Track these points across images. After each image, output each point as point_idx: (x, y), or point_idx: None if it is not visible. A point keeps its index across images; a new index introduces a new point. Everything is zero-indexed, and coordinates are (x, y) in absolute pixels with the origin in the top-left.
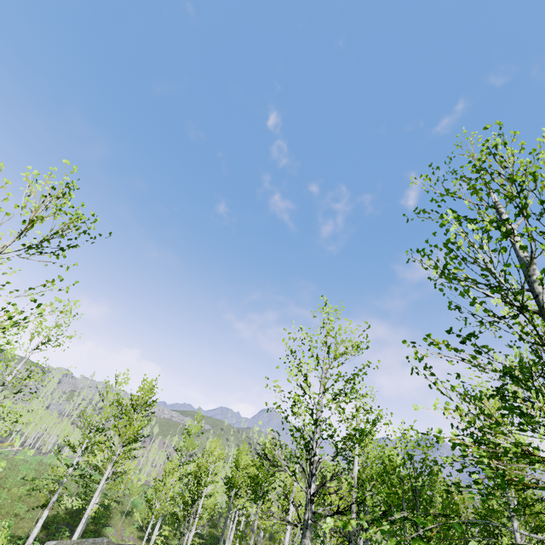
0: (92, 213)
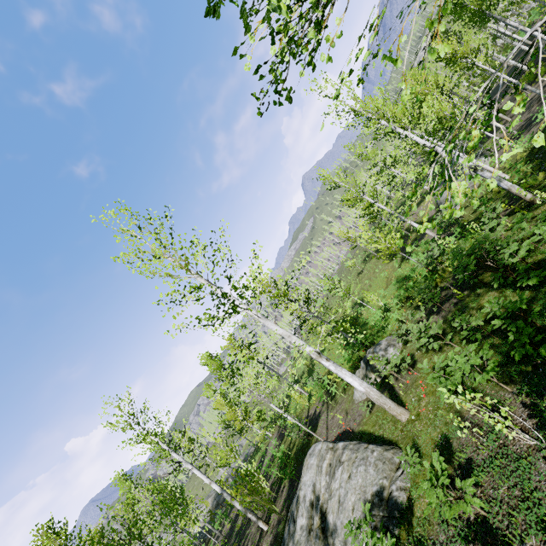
0: None
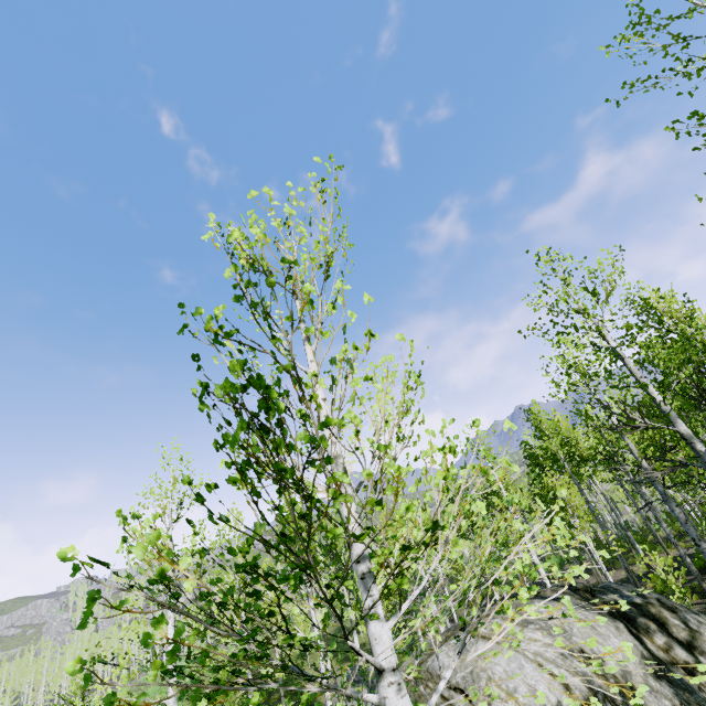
0: None
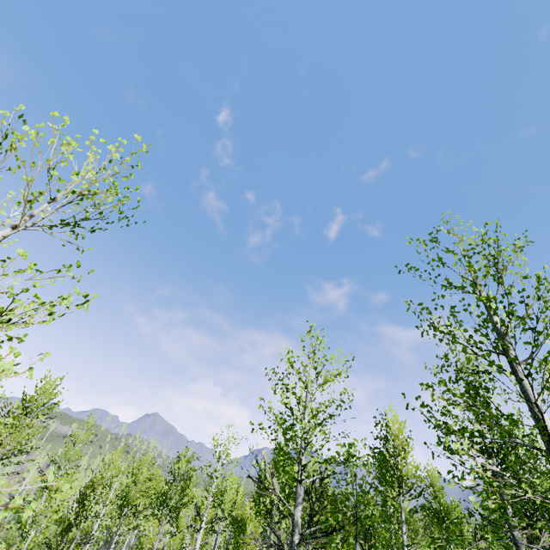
0: (138, 198)
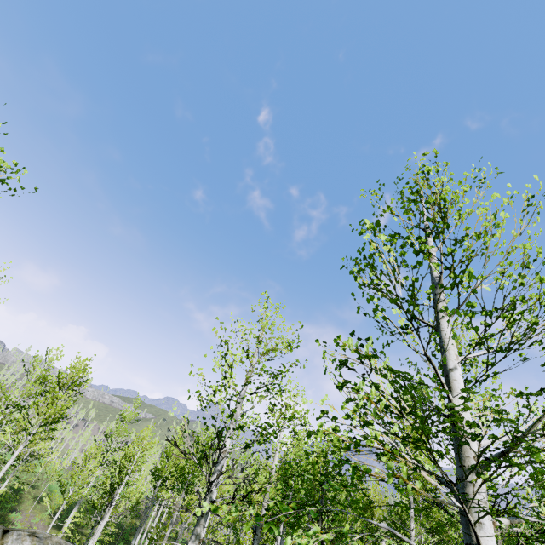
0: (14, 162)
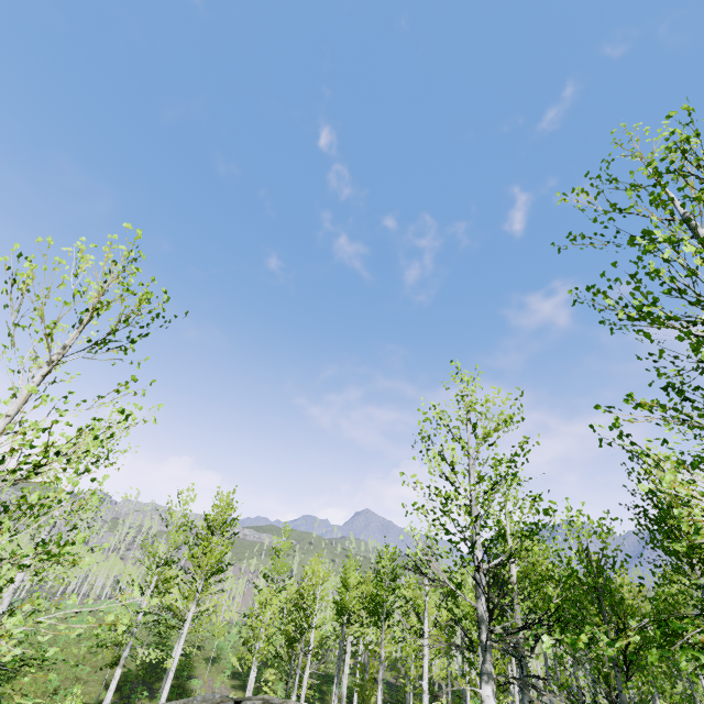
0: (164, 289)
